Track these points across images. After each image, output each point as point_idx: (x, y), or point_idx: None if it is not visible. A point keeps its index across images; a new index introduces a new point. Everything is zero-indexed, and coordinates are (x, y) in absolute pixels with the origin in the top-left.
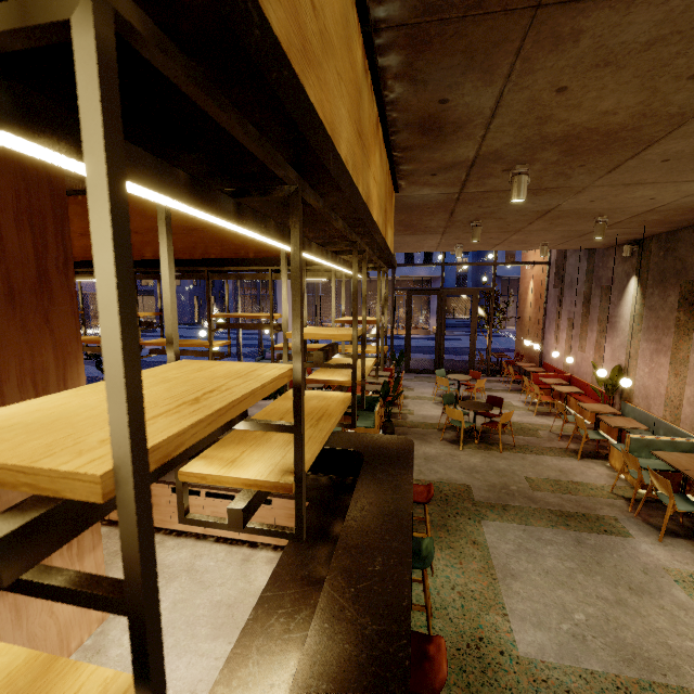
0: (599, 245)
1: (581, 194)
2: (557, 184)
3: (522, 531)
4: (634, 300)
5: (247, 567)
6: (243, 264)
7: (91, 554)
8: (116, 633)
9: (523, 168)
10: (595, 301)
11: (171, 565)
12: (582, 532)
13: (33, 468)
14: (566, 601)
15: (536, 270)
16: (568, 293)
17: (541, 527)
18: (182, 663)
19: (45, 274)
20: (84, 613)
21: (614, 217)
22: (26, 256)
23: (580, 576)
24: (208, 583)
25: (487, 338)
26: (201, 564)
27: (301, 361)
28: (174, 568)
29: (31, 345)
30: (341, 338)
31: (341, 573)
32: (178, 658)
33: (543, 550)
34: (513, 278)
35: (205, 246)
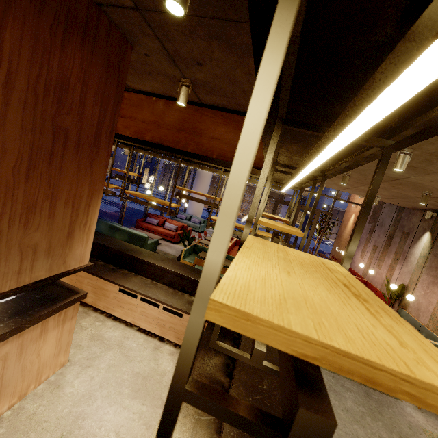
0: (410, 206)
1: (428, 175)
2: (419, 166)
3: (331, 377)
4: (425, 247)
5: (157, 354)
6: (208, 160)
7: (69, 321)
8: (70, 377)
9: (408, 151)
10: (396, 240)
11: (109, 339)
12: (370, 388)
13: (425, 383)
14: (359, 434)
15: (358, 209)
16: (378, 229)
17: (344, 377)
18: (111, 410)
19: (98, 136)
20: (54, 358)
21: (435, 193)
22: (93, 121)
23: (368, 419)
24: (131, 358)
25: (315, 242)
26: (127, 343)
27: (349, 263)
28: (110, 341)
29: (79, 179)
30: (295, 234)
31: (241, 384)
32: (109, 406)
33: (345, 394)
34: (335, 208)
35: (186, 142)
